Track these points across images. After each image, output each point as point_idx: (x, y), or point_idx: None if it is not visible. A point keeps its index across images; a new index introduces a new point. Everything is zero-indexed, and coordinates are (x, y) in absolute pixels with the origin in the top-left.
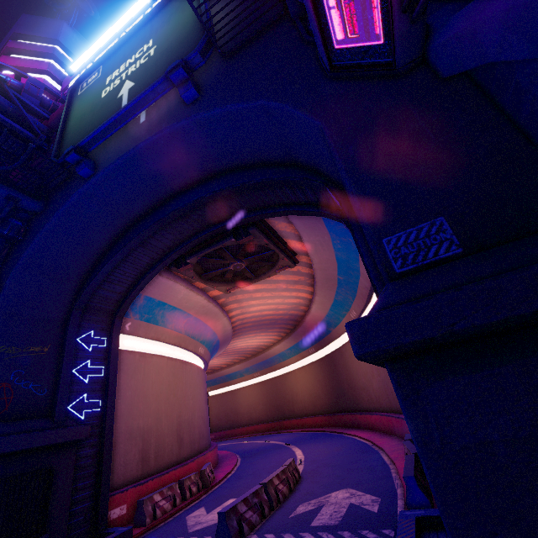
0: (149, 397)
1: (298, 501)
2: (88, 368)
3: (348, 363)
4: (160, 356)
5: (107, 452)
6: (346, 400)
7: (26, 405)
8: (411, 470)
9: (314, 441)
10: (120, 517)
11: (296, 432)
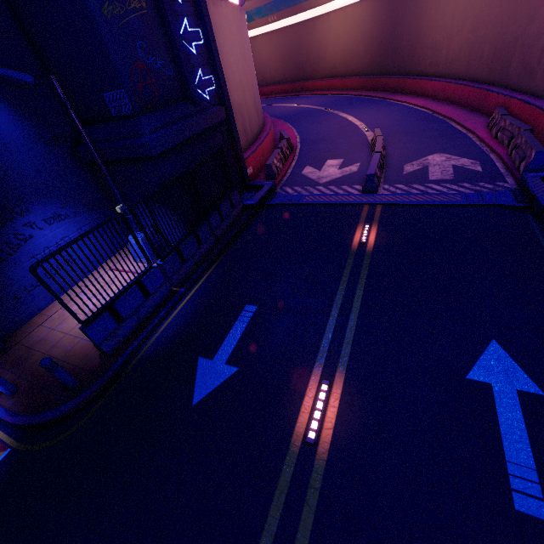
0: (232, 67)
1: (400, 163)
2: (189, 33)
3: (423, 8)
4: (226, 2)
5: (234, 130)
6: (396, 61)
7: (167, 89)
8: (540, 146)
9: (358, 107)
10: (250, 175)
11: (322, 95)
